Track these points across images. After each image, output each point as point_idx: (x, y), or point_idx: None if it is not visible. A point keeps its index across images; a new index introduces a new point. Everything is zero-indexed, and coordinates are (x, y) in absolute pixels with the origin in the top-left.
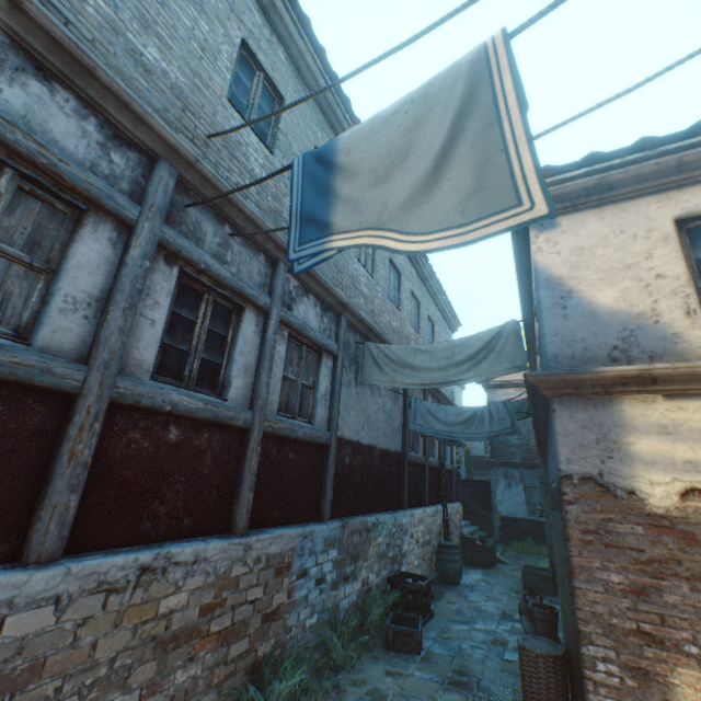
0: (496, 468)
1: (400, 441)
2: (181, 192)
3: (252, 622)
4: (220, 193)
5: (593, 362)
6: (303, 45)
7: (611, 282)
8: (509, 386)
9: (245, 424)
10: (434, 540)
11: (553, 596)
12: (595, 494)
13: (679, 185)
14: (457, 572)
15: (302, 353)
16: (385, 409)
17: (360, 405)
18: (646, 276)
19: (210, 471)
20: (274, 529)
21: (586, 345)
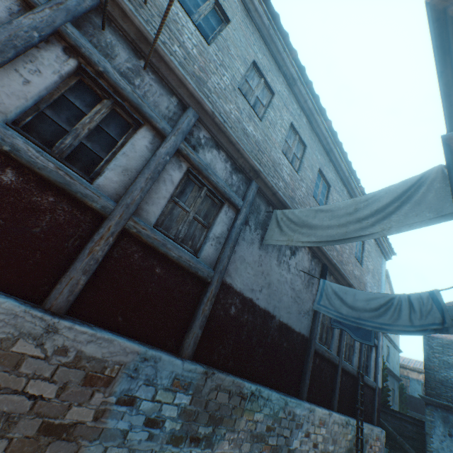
0: (432, 408)
1: (307, 326)
2: (102, 19)
3: (22, 424)
4: (137, 30)
5: None
6: None
7: None
8: None
9: (103, 210)
10: None
11: None
12: None
13: None
14: None
15: (201, 192)
16: (292, 286)
17: (262, 268)
18: None
19: (42, 233)
20: (106, 331)
21: None
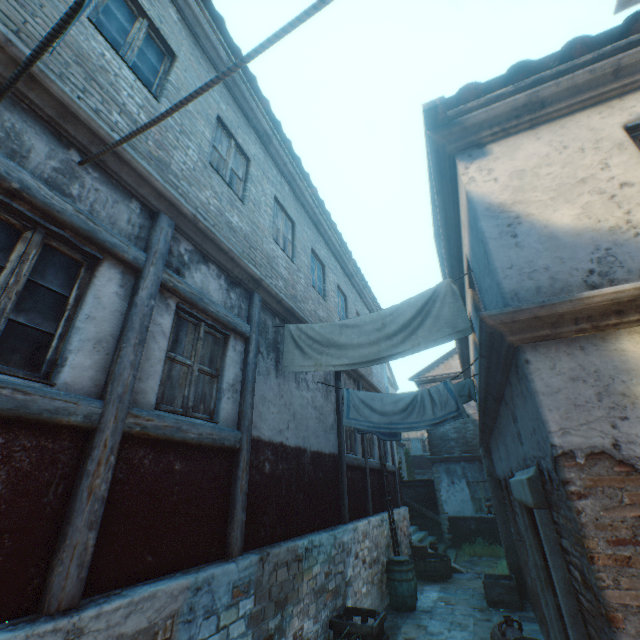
0: (438, 464)
1: (335, 442)
2: None
3: None
4: (58, 102)
5: (566, 292)
6: (199, 11)
7: (566, 199)
8: (440, 379)
9: (88, 421)
10: (382, 556)
11: (522, 610)
12: (616, 478)
13: (619, 94)
14: (412, 594)
15: (200, 331)
16: (314, 404)
17: (284, 399)
18: (608, 187)
19: (2, 503)
20: (139, 587)
21: (552, 274)
